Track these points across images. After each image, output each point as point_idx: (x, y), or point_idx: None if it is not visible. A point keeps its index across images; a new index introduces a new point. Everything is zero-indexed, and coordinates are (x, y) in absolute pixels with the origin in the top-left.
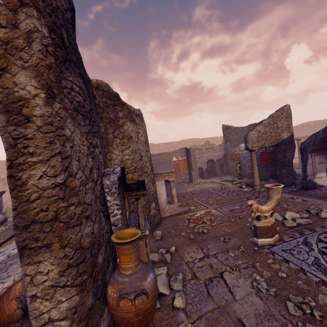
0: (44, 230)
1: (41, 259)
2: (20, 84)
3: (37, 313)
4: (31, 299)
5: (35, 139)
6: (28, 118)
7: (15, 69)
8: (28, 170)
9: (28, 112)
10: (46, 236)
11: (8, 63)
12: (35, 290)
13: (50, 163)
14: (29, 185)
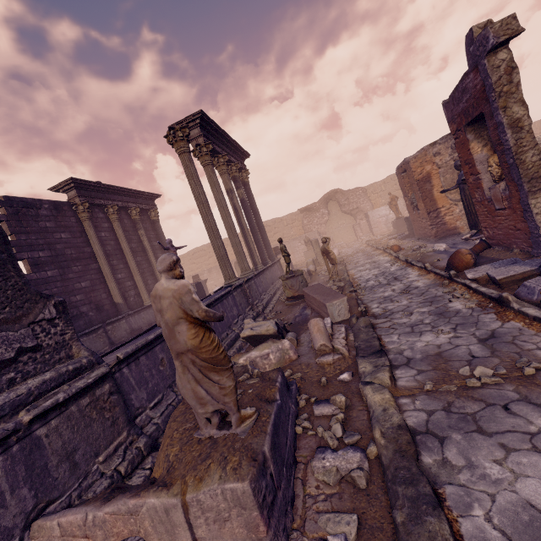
0: (537, 182)
1: (537, 197)
2: (515, 112)
3: (539, 221)
4: (535, 215)
5: (525, 138)
6: (521, 128)
7: (510, 105)
8: (524, 155)
9: (521, 125)
10: (538, 185)
11: (506, 103)
12: (536, 211)
13: (535, 149)
14: (526, 161)
